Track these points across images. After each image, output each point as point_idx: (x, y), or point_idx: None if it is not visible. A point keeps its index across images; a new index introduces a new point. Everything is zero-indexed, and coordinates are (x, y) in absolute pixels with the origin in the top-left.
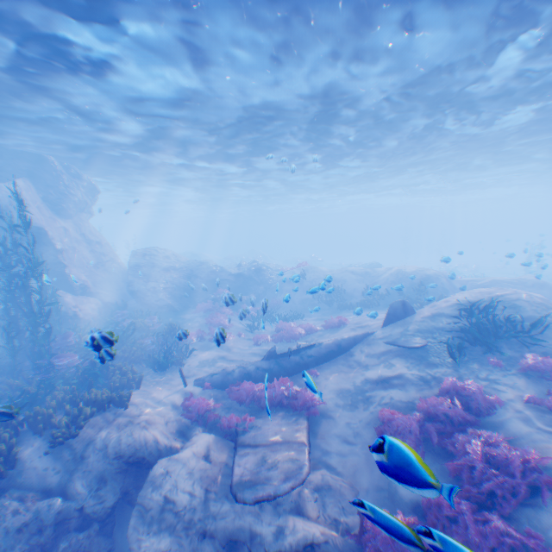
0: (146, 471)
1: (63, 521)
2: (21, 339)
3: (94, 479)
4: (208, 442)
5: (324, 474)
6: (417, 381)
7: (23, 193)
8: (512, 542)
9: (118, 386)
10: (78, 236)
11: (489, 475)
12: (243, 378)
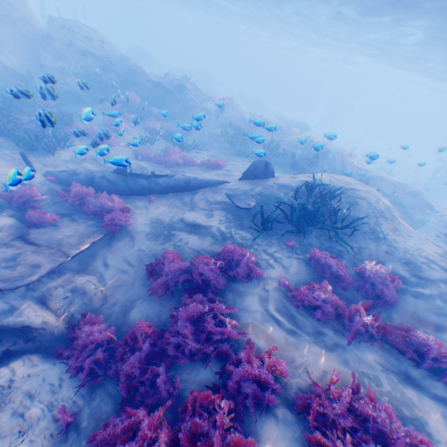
0: None
1: None
2: None
3: None
4: (3, 224)
5: (88, 281)
6: (218, 237)
7: None
8: (157, 383)
9: None
10: None
11: (183, 332)
12: (88, 183)
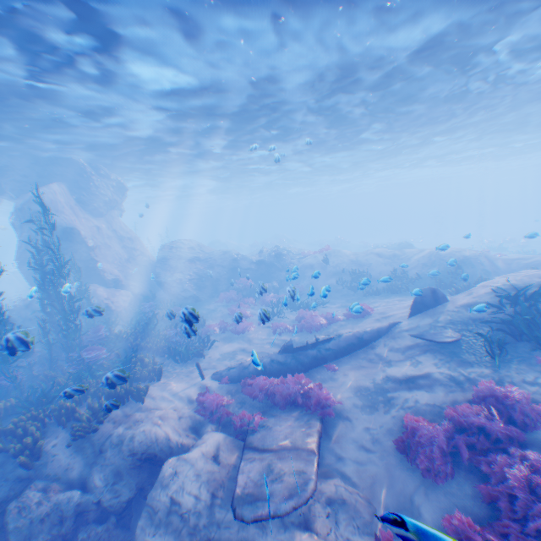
0: (158, 467)
1: (82, 513)
2: (57, 332)
3: (111, 473)
4: (218, 441)
5: (337, 485)
6: (448, 383)
7: (58, 196)
8: None
9: (140, 379)
10: (110, 233)
11: (537, 512)
12: (259, 372)
